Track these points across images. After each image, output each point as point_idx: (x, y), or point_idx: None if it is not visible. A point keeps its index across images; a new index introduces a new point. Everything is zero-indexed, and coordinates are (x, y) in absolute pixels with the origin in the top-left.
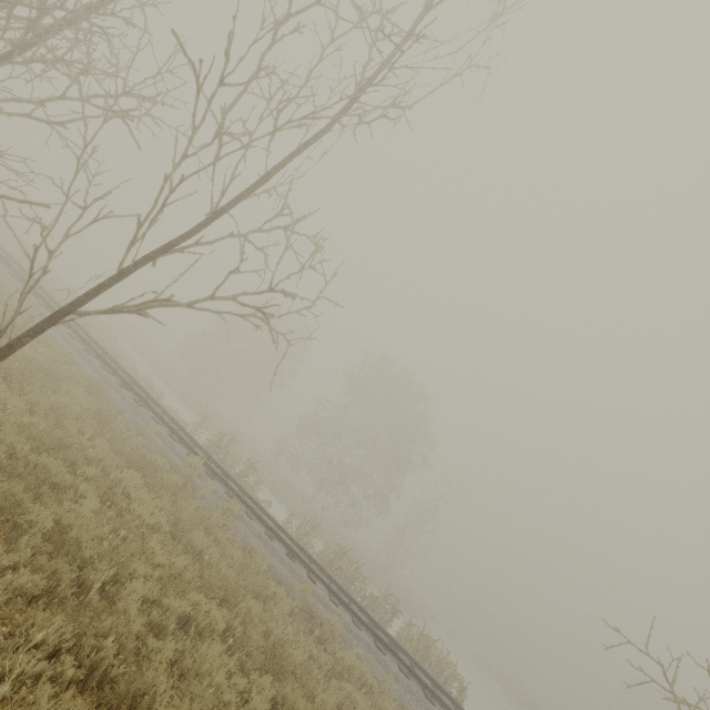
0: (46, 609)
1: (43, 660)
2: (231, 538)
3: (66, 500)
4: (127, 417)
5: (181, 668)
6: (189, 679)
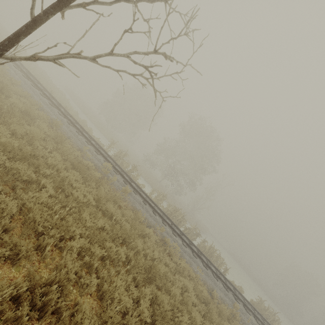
0: (14, 264)
1: (11, 301)
2: (126, 204)
3: (32, 190)
4: (72, 140)
5: (101, 290)
6: (106, 296)
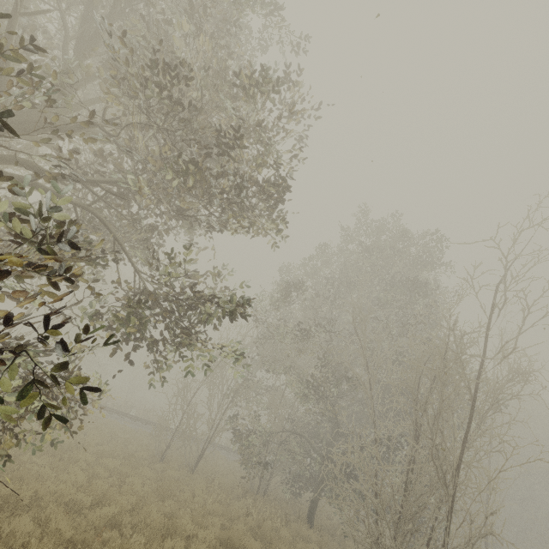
0: None
1: None
2: None
3: None
4: None
5: None
6: None
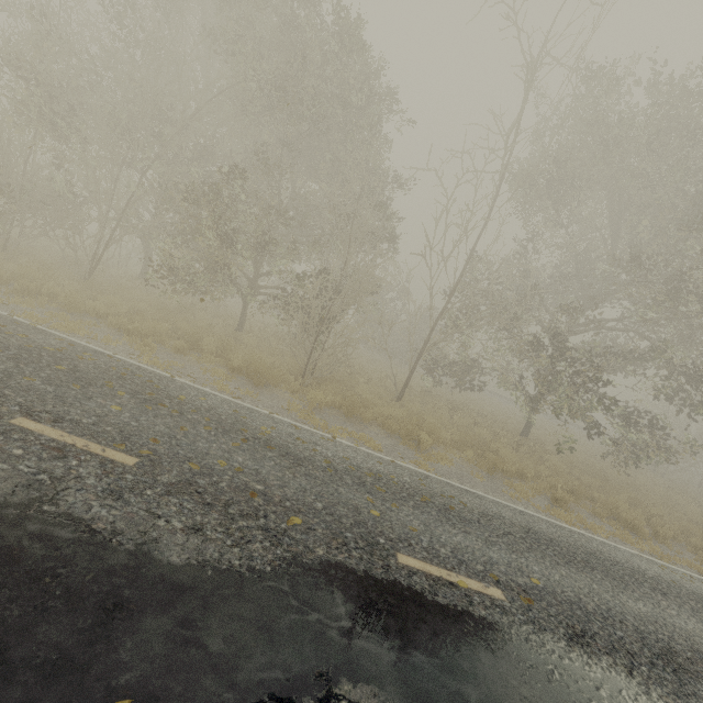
0: None
1: None
2: None
3: None
4: None
5: None
6: None
